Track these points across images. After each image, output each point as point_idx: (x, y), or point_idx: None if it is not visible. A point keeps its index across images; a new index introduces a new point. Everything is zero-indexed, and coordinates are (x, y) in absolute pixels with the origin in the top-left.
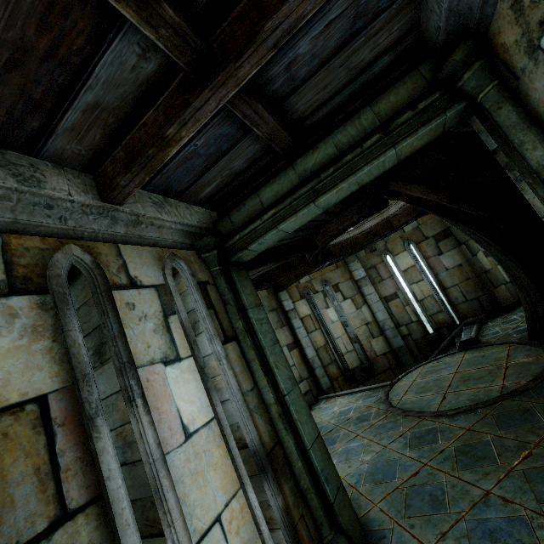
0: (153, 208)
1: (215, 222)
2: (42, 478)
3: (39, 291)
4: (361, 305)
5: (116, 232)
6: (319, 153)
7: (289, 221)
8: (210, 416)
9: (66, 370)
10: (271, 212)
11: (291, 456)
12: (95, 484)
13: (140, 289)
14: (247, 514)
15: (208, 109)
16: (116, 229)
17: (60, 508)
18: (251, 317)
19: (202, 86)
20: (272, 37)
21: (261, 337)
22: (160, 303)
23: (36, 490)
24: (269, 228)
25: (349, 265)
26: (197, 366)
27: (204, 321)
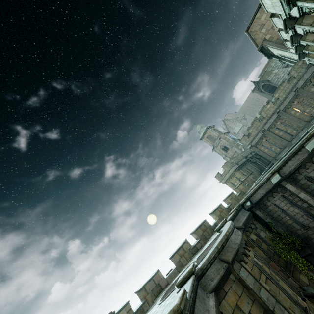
0: None
1: None
2: None
3: None
4: None
5: None
6: None
7: None
8: None
9: None
10: None
11: None
12: None
13: None
14: None
15: None
16: None
17: None
18: None
19: None
20: None
21: None
22: None
23: None
24: None
25: None
26: None
27: None
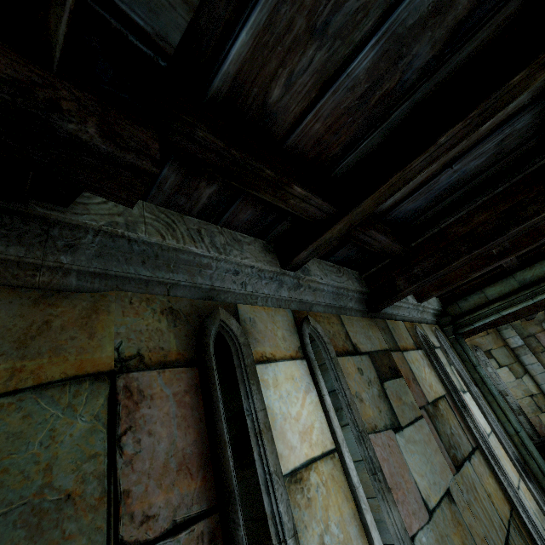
0: (426, 302)
1: (444, 306)
2: (461, 429)
3: (420, 348)
4: (521, 375)
5: (419, 317)
6: (535, 270)
7: (510, 309)
8: (489, 429)
9: (442, 386)
10: (497, 304)
11: (537, 475)
12: (473, 441)
13: (436, 349)
14: (530, 494)
15: (495, 265)
16: (418, 315)
17: (471, 444)
18: (479, 372)
19: (499, 258)
20: (542, 241)
21: (490, 387)
22: (444, 357)
23: (462, 433)
24: (492, 313)
25: (502, 332)
26: (473, 398)
27: (462, 371)
